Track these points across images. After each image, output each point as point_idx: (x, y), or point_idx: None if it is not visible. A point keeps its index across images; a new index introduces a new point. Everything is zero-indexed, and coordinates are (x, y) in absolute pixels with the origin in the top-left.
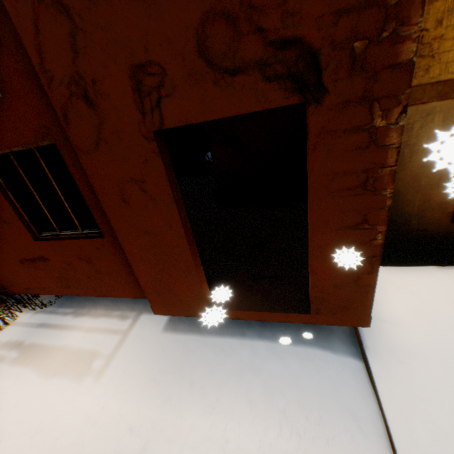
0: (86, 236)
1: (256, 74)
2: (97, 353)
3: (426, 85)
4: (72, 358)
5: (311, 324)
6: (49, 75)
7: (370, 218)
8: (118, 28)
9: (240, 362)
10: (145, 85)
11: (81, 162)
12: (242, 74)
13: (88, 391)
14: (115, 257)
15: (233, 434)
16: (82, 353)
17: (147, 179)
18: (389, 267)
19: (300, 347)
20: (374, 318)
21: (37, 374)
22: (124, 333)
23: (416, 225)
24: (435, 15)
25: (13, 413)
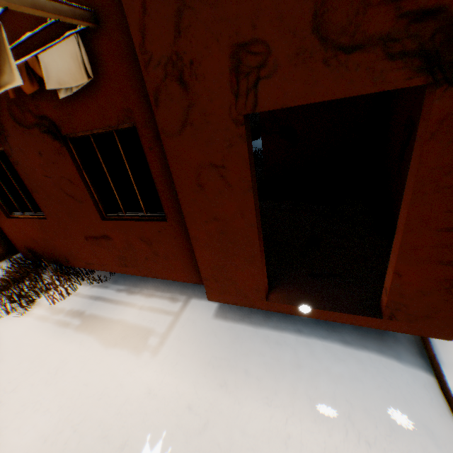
0: (148, 219)
1: (377, 51)
2: (152, 331)
3: None
4: (128, 332)
5: (372, 329)
6: (147, 56)
7: None
8: (228, 5)
9: (297, 359)
10: (245, 65)
11: (163, 145)
12: (360, 52)
13: (146, 365)
14: (175, 241)
15: (294, 430)
16: (138, 329)
17: (228, 165)
18: None
19: (361, 351)
20: None
21: (98, 342)
22: (176, 315)
23: None
24: None
25: (81, 375)
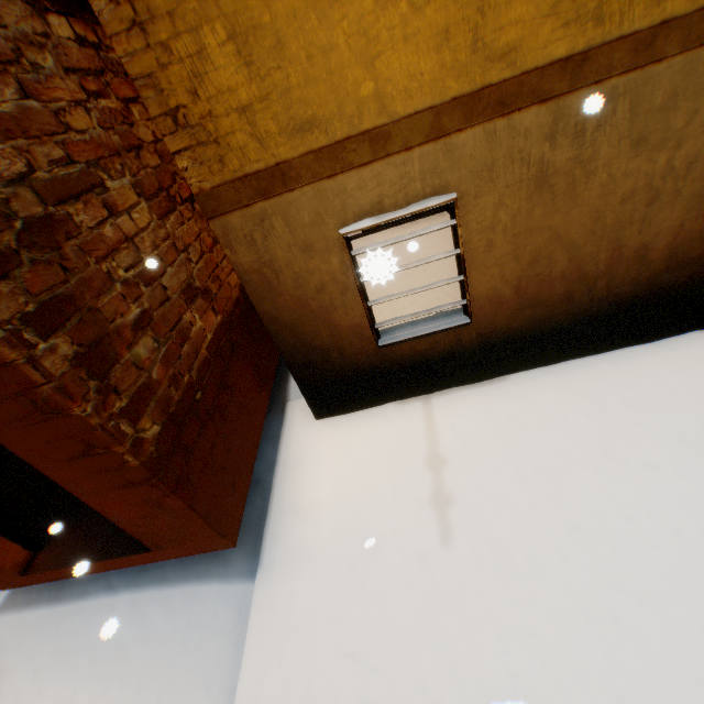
0: None
1: None
2: None
3: (236, 181)
4: None
5: None
6: None
7: (96, 442)
8: None
9: (86, 639)
10: None
11: None
12: None
13: None
14: None
15: None
16: None
17: None
18: (343, 415)
19: (179, 587)
20: (290, 510)
21: None
22: None
23: (342, 360)
24: (183, 84)
25: None
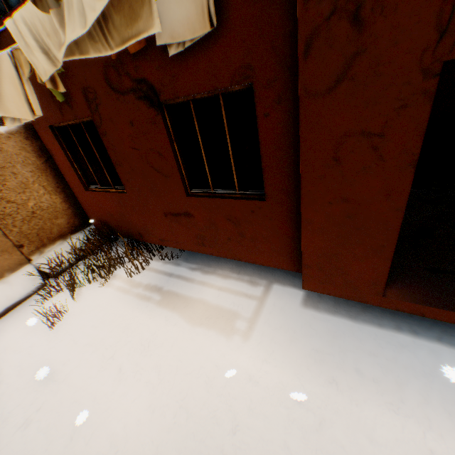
0: (240, 197)
1: None
2: (237, 314)
3: None
4: (212, 313)
5: None
6: None
7: None
8: None
9: (419, 364)
10: None
11: (299, 109)
12: None
13: (239, 349)
14: (269, 223)
15: (437, 447)
16: (221, 310)
17: (388, 133)
18: None
19: None
20: None
21: (183, 320)
22: (259, 300)
23: None
24: None
25: (173, 351)
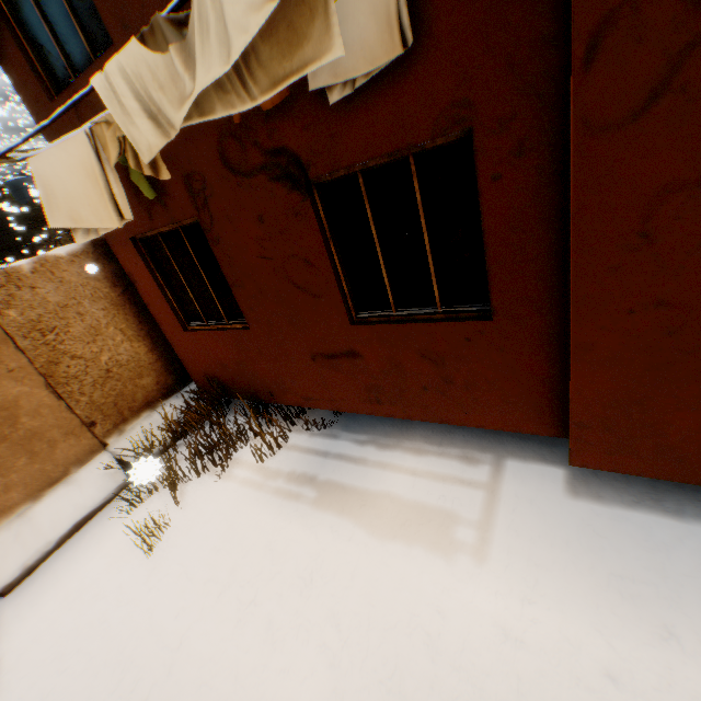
0: (444, 318)
1: None
2: (454, 515)
3: None
4: (410, 516)
5: None
6: None
7: None
8: None
9: None
10: None
11: (571, 157)
12: None
13: (472, 579)
14: (498, 357)
15: None
16: (425, 511)
17: None
18: None
19: None
20: None
21: (362, 530)
22: (488, 489)
23: None
24: None
25: (355, 586)
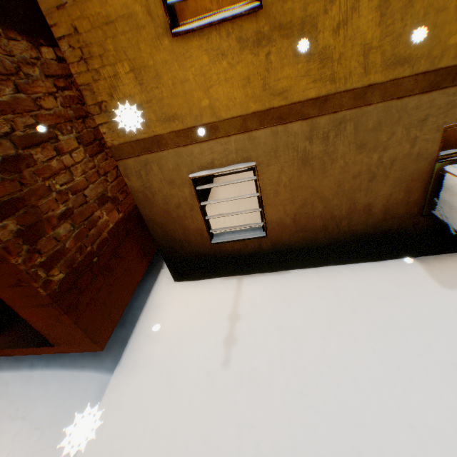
0: None
1: None
2: None
3: (132, 142)
4: None
5: None
6: None
7: (23, 279)
8: None
9: (11, 394)
10: None
11: None
12: None
13: None
14: None
15: None
16: None
17: None
18: (191, 281)
19: (70, 371)
20: (145, 334)
21: None
22: None
23: (190, 248)
24: (105, 90)
25: None
